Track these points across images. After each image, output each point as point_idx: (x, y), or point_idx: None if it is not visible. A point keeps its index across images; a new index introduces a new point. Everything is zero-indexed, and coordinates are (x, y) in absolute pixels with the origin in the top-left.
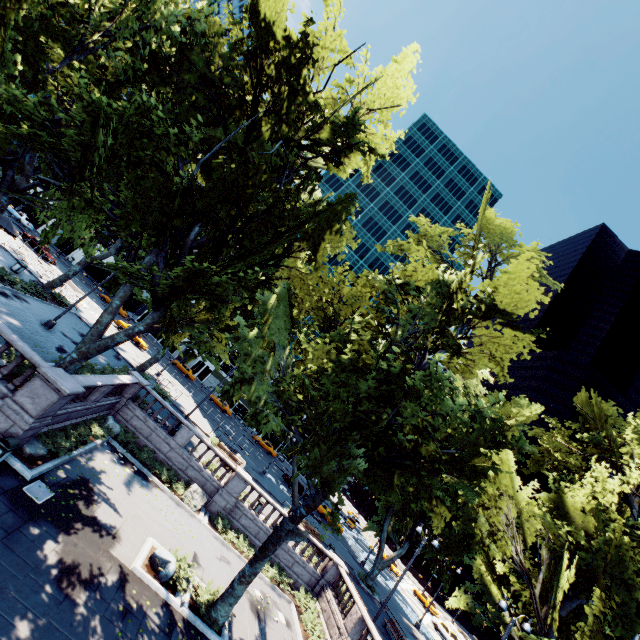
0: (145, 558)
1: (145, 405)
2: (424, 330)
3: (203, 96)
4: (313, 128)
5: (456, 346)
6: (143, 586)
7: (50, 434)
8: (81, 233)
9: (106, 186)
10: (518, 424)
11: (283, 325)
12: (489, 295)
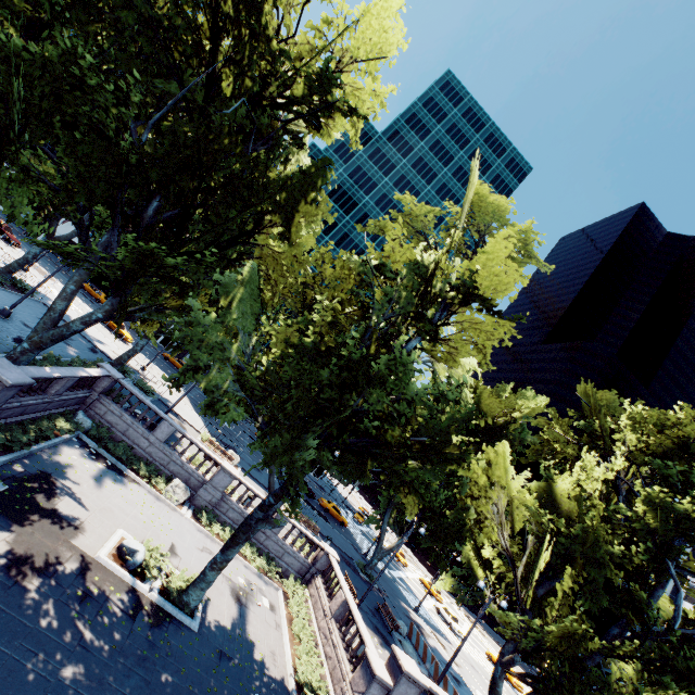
0: (112, 548)
1: (122, 400)
2: (400, 315)
3: (147, 41)
4: (283, 83)
5: (432, 332)
6: (108, 573)
7: (3, 428)
8: (24, 208)
9: (41, 151)
10: (523, 416)
11: (249, 311)
12: (468, 277)
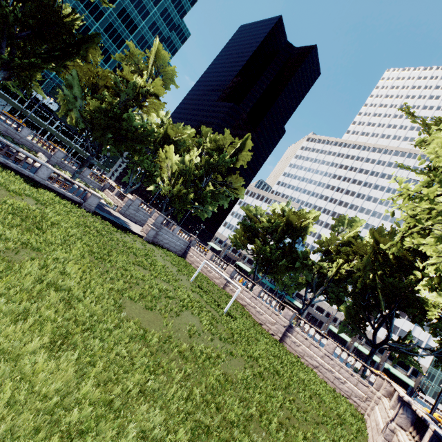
0: None
1: None
2: (130, 98)
3: None
4: None
5: (141, 105)
6: None
7: None
8: None
9: None
10: (185, 137)
11: (77, 90)
12: (151, 89)
